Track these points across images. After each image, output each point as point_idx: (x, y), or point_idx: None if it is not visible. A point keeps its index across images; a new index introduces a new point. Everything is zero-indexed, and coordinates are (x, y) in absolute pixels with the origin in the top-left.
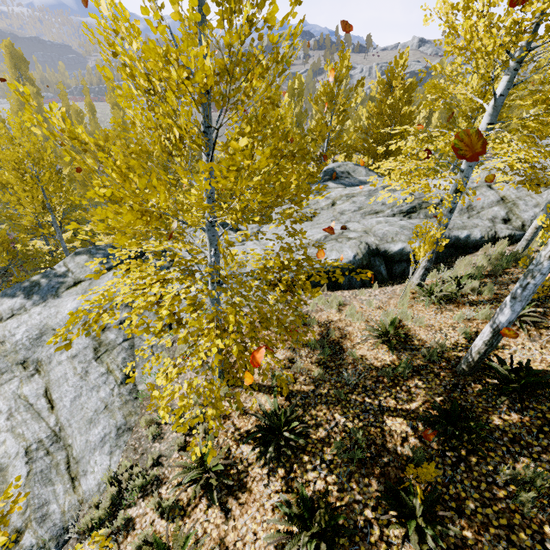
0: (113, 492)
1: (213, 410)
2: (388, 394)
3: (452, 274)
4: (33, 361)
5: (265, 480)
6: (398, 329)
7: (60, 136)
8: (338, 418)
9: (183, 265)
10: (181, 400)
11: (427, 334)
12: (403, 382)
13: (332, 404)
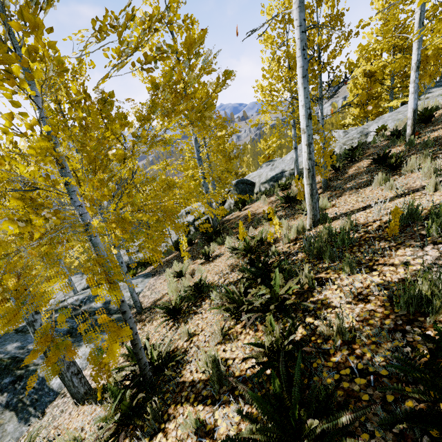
0: None
1: None
2: None
3: None
4: None
5: None
6: None
7: None
8: None
9: None
10: None
11: None
12: None
13: None
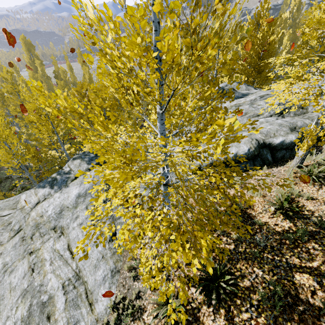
0: (115, 315)
1: (180, 283)
2: (292, 254)
3: (323, 157)
4: (59, 227)
5: (212, 316)
6: (291, 203)
7: (56, 87)
8: (256, 271)
9: (150, 184)
10: (158, 276)
11: (314, 206)
12: (302, 245)
13: (250, 260)
